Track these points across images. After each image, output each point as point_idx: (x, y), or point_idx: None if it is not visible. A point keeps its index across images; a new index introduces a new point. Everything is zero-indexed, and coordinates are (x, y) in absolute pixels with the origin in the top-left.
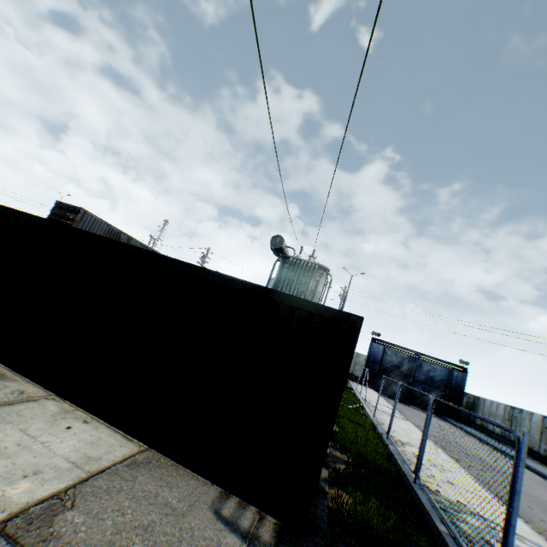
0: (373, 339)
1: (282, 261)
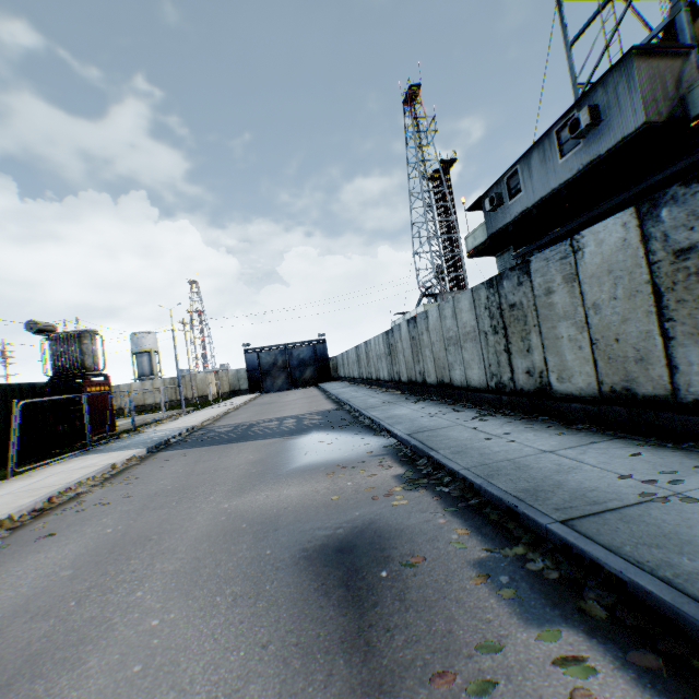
0: (246, 351)
1: (49, 340)
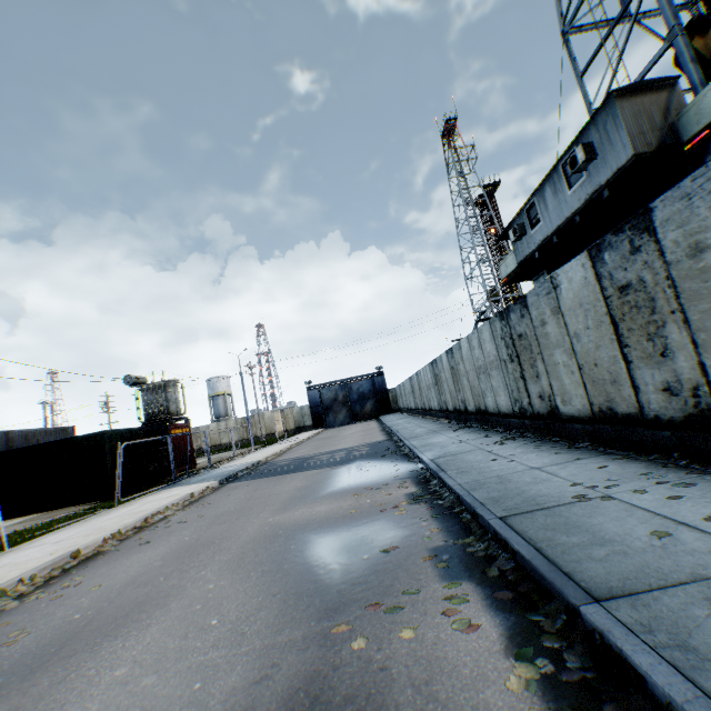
0: (308, 388)
1: (141, 390)
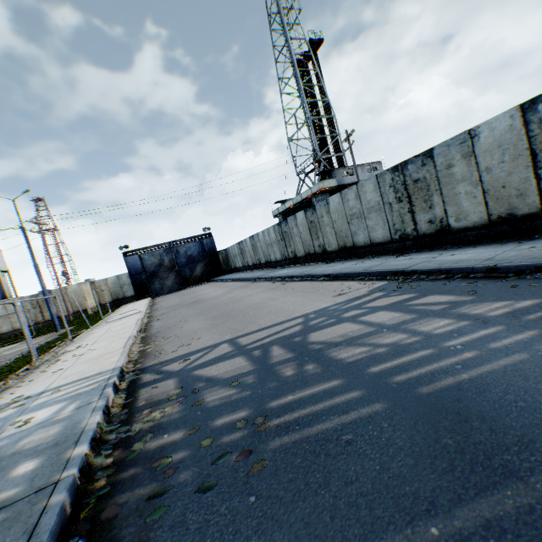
0: (124, 254)
1: None
